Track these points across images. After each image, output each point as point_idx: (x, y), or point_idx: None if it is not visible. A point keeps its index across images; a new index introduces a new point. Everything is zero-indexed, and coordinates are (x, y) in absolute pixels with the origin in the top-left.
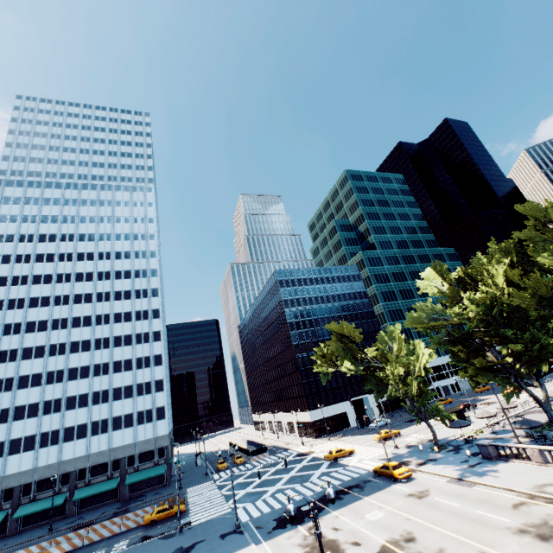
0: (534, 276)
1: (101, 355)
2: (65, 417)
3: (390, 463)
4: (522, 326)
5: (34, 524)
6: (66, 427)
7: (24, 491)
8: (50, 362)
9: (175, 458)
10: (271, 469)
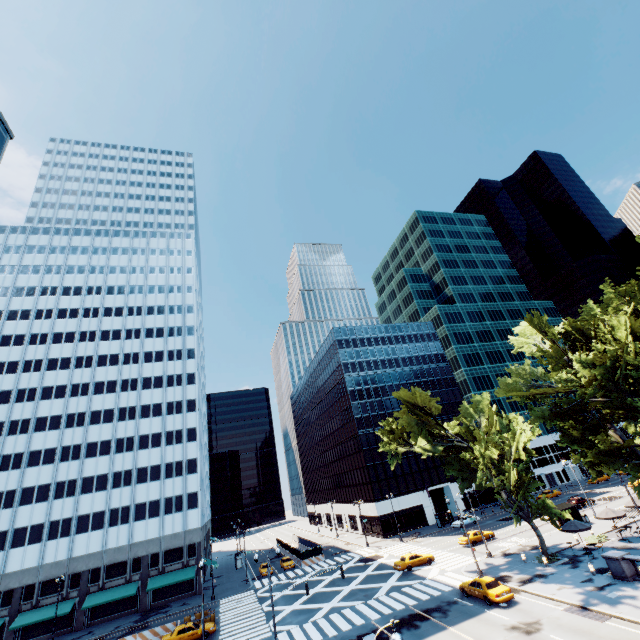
0: None
1: (125, 427)
2: (79, 503)
3: (483, 579)
4: None
5: (35, 637)
6: (80, 515)
7: (26, 594)
8: (66, 435)
9: (202, 561)
10: (327, 578)
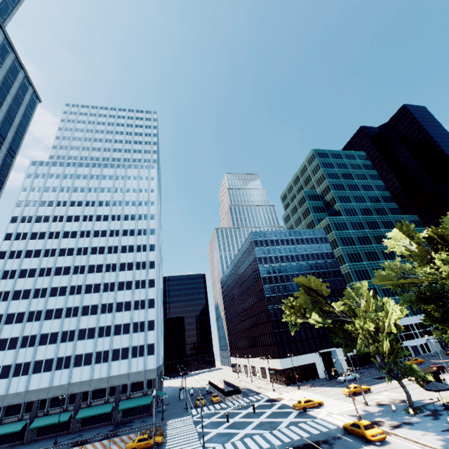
0: None
1: (107, 296)
2: (76, 346)
3: (362, 422)
4: None
5: (46, 435)
6: (77, 354)
7: (41, 405)
8: (69, 300)
9: (155, 391)
10: (243, 411)
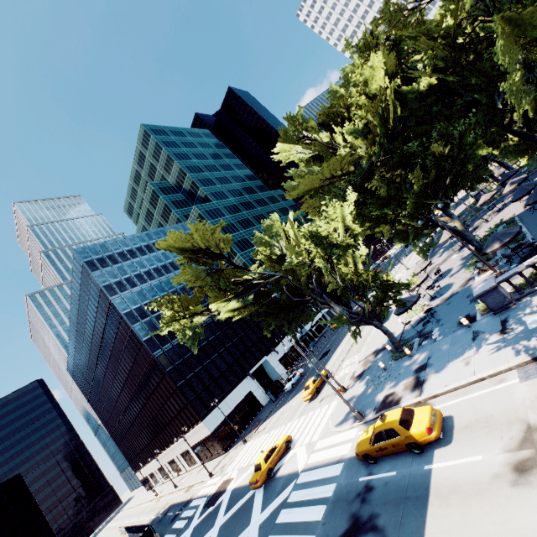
0: (423, 38)
1: None
2: None
3: (390, 419)
4: (421, 135)
5: None
6: None
7: None
8: None
9: None
10: None
